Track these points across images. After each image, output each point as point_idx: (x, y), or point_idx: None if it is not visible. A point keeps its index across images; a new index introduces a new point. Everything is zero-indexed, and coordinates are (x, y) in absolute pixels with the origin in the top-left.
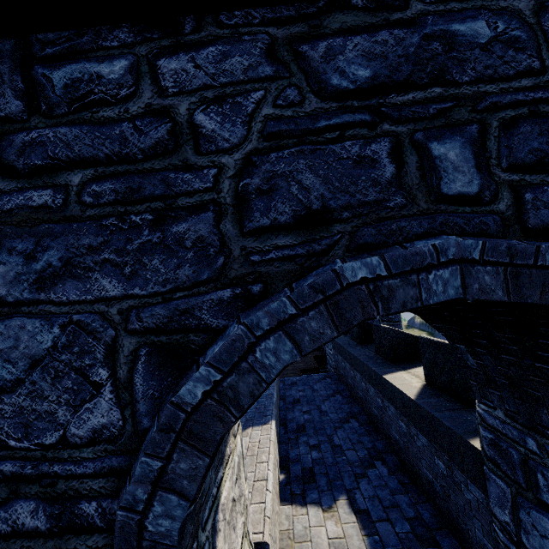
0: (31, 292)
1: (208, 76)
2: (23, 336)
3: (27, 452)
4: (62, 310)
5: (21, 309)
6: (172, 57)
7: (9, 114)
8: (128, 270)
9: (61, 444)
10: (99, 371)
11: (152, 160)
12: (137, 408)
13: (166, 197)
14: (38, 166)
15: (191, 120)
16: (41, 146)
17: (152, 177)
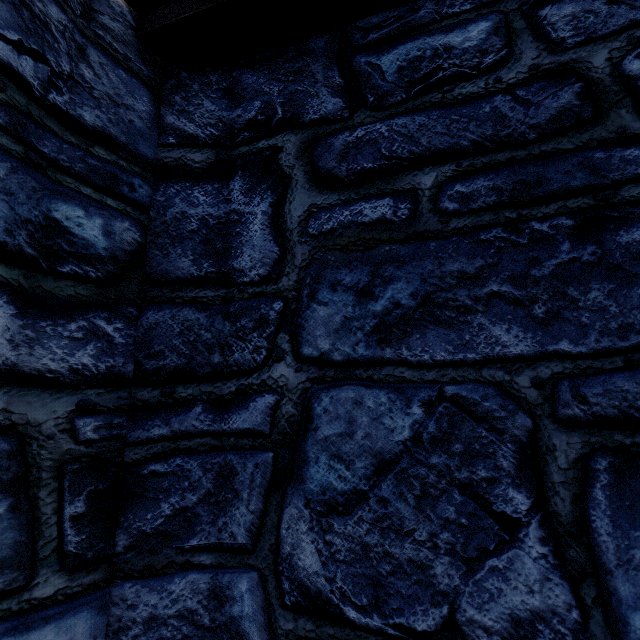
0: (368, 346)
1: (637, 9)
2: (360, 417)
3: (380, 639)
4: (423, 376)
5: (355, 372)
6: (564, 1)
7: (325, 115)
8: (539, 310)
9: (446, 637)
10: (509, 493)
11: (555, 139)
12: (610, 587)
13: (595, 189)
14: (367, 170)
15: (619, 72)
16: (370, 145)
17: (559, 162)
